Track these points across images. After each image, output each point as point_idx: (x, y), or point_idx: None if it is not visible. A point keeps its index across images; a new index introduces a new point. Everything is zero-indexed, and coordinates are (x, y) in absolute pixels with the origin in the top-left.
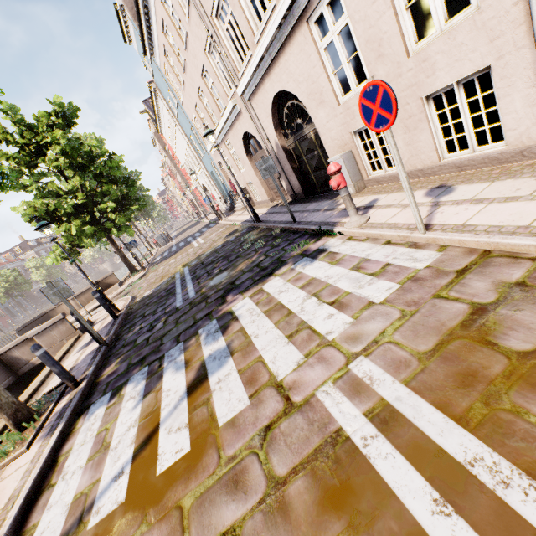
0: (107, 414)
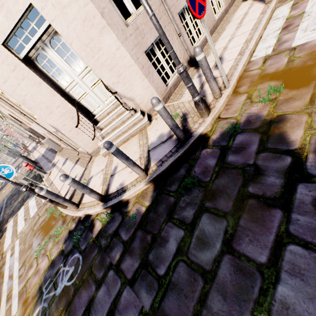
0: None
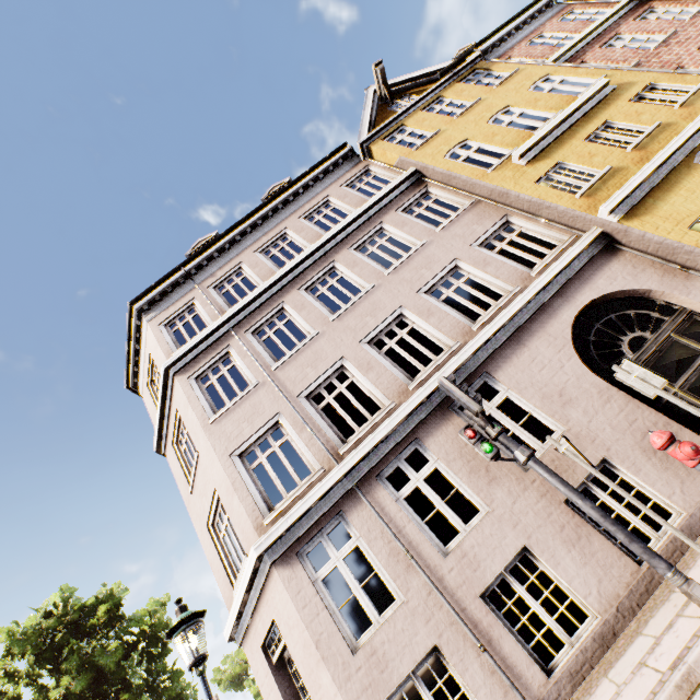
0: None
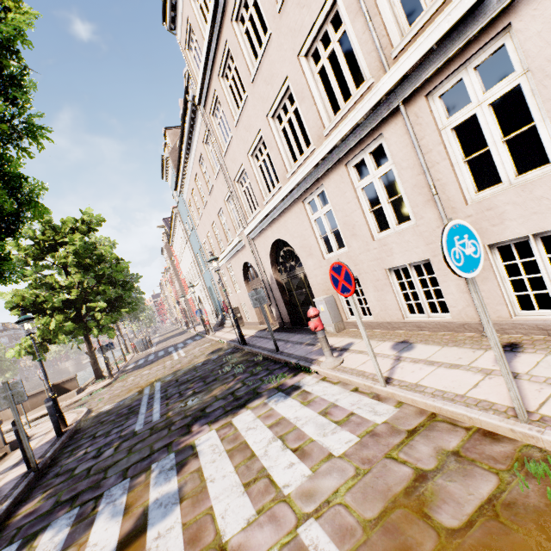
0: None
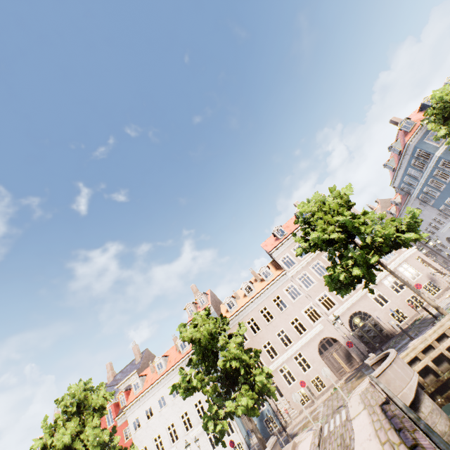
0: None
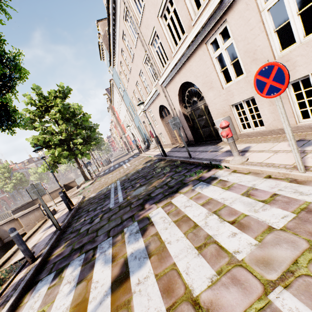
0: (47, 295)
